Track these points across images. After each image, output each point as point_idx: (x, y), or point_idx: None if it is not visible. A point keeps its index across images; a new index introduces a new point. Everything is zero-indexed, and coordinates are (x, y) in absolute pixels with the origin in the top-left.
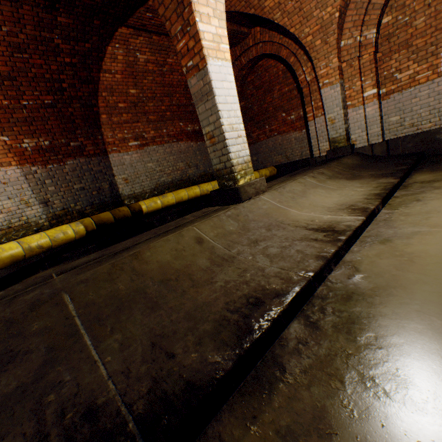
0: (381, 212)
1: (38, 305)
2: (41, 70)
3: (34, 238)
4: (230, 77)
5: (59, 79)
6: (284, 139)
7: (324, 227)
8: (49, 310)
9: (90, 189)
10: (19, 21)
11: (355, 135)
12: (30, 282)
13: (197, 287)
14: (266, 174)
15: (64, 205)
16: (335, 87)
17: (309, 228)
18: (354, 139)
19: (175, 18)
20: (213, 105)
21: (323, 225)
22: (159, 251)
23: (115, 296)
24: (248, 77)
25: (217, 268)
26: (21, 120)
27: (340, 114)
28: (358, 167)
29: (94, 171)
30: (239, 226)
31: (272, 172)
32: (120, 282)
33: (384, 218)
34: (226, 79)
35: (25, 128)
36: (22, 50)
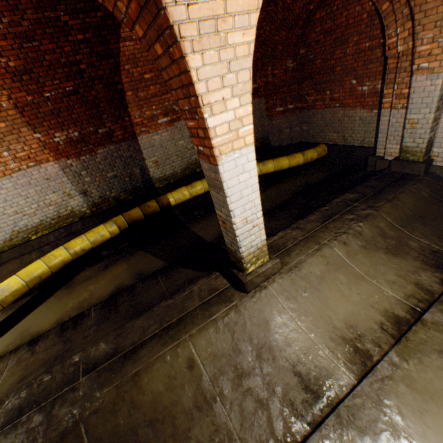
0: (388, 356)
1: (66, 434)
2: (55, 55)
3: (78, 243)
4: (250, 163)
5: (75, 60)
6: (346, 116)
7: (310, 379)
8: (73, 441)
9: (122, 176)
10: (17, 8)
11: (439, 149)
12: (66, 371)
13: (175, 439)
14: (313, 157)
15: (101, 193)
16: (434, 77)
17: (296, 372)
18: (436, 154)
19: (181, 95)
20: (224, 201)
21: (311, 372)
22: (155, 376)
23: (116, 432)
24: (317, 12)
25: (196, 413)
26: (47, 114)
27: (428, 118)
28: (416, 218)
29: (124, 157)
30: (232, 342)
31: (321, 153)
32: (121, 416)
33: (383, 375)
34: (244, 169)
35: (54, 122)
36: (30, 38)
